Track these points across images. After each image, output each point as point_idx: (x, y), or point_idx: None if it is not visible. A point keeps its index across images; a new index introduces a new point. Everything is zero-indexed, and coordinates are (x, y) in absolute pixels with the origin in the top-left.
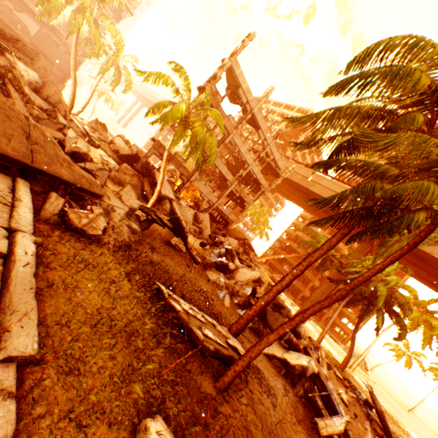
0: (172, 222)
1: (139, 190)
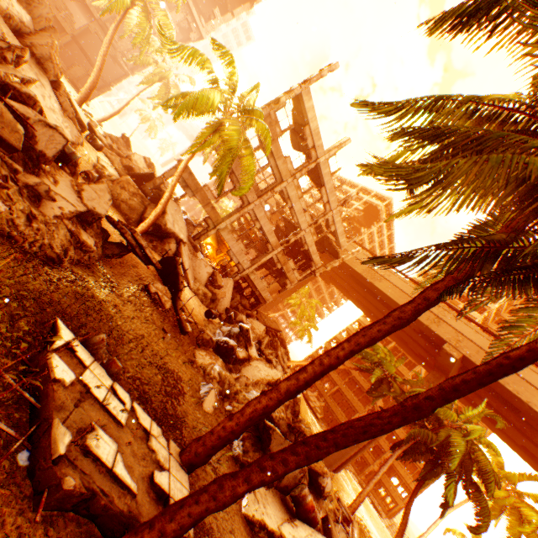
0: (165, 263)
1: (136, 215)
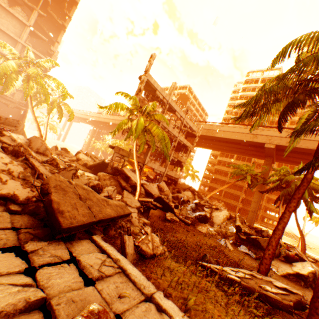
0: (156, 202)
1: (119, 187)
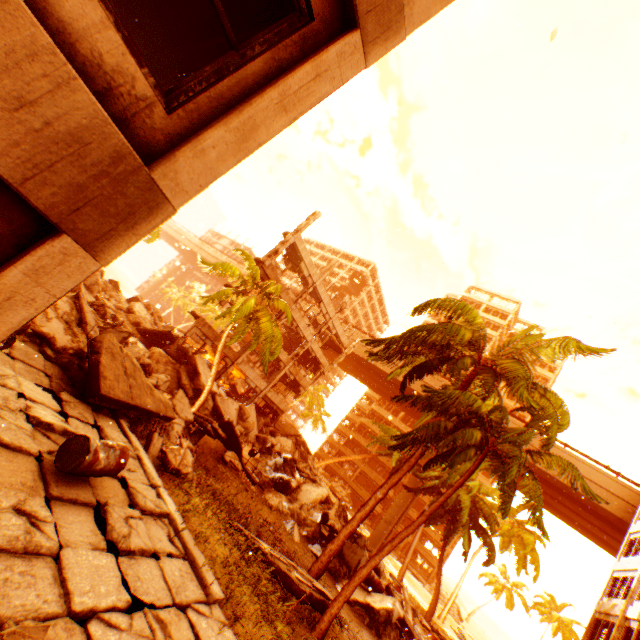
0: (222, 428)
1: (175, 383)
